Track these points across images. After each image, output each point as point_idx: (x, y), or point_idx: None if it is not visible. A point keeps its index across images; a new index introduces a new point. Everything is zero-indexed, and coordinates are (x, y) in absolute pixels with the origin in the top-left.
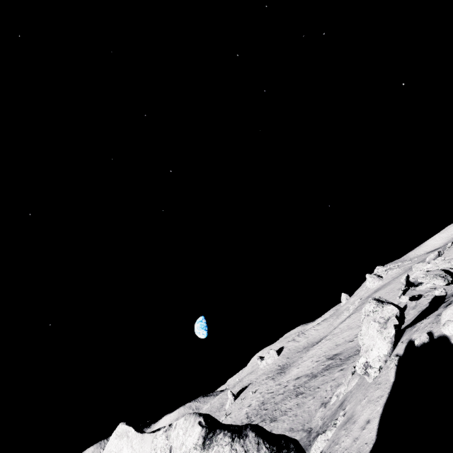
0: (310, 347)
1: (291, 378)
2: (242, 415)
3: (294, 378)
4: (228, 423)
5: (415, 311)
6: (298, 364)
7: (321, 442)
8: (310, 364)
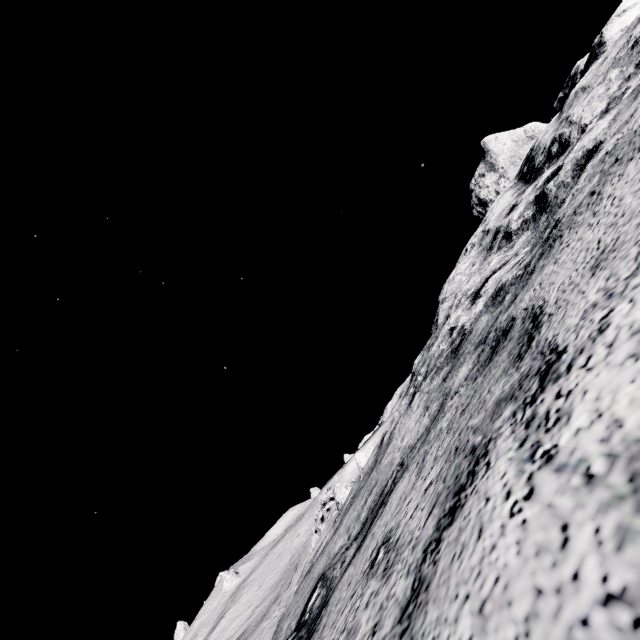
0: None
1: None
2: None
3: None
4: None
5: (331, 514)
6: None
7: None
8: None
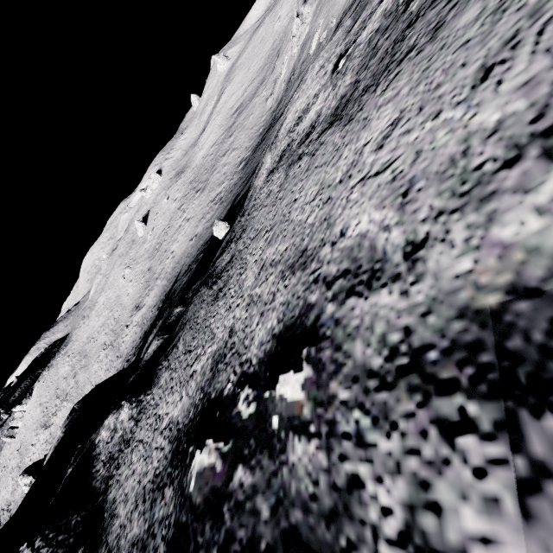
0: (195, 143)
1: (204, 154)
2: (176, 205)
3: (208, 150)
4: (164, 224)
5: None
6: (199, 150)
7: (317, 36)
8: (216, 134)
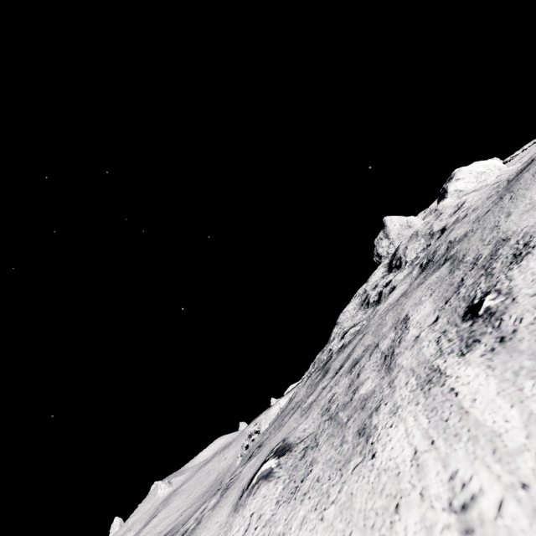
0: None
1: None
2: None
3: None
4: None
5: None
6: None
7: None
8: None
